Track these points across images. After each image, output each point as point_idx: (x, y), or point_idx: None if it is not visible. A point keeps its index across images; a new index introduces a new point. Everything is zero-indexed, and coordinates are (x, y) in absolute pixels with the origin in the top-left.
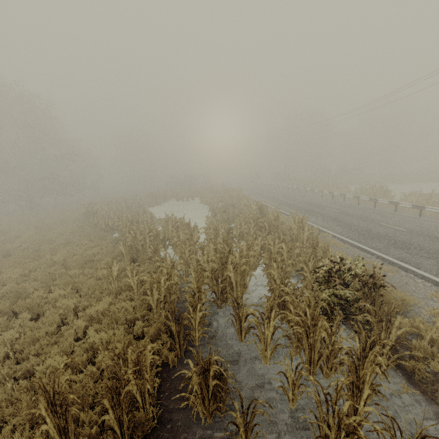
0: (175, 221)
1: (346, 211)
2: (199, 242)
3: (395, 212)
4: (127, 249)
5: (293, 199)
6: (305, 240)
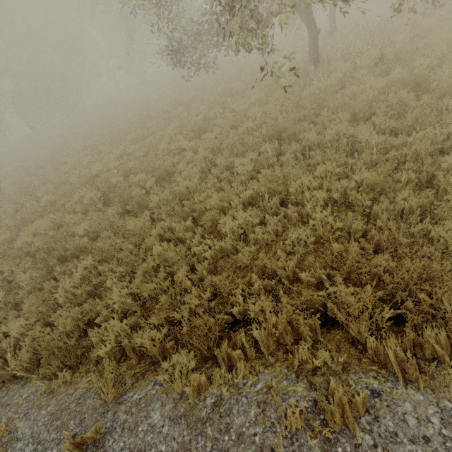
0: None
1: None
2: None
3: None
4: None
5: None
6: None
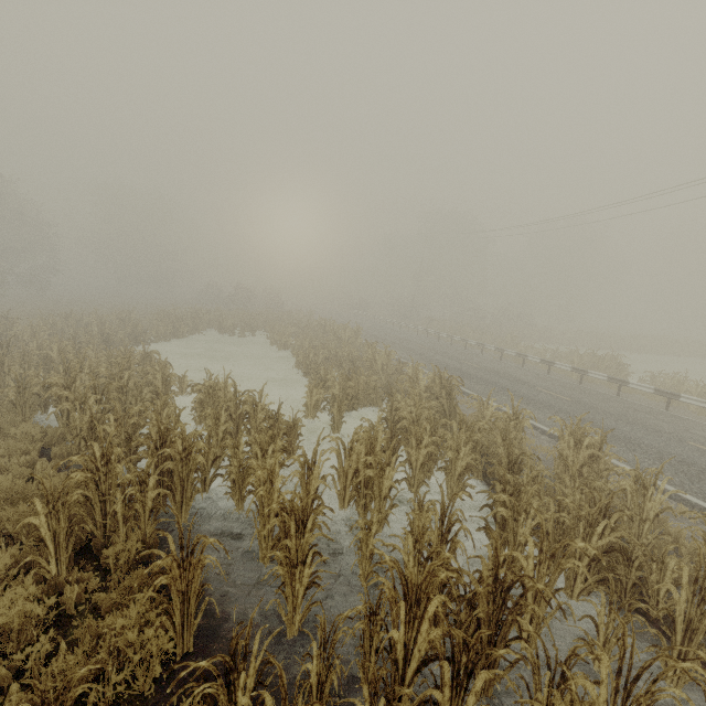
0: (234, 399)
1: (584, 401)
2: (407, 570)
3: (666, 411)
4: (61, 523)
5: (455, 359)
6: (653, 514)
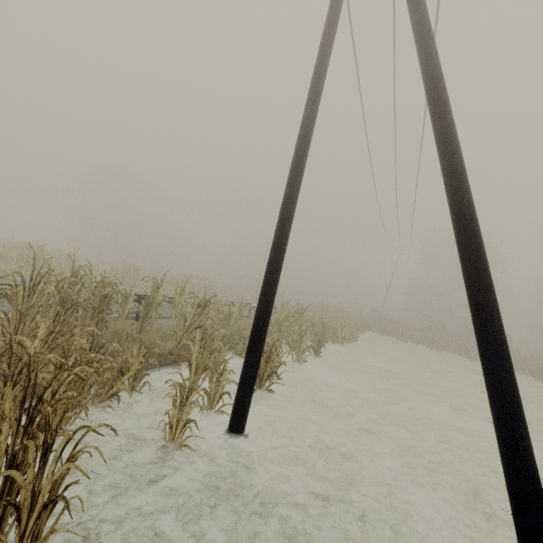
0: None
1: None
2: None
3: None
4: None
5: None
6: None
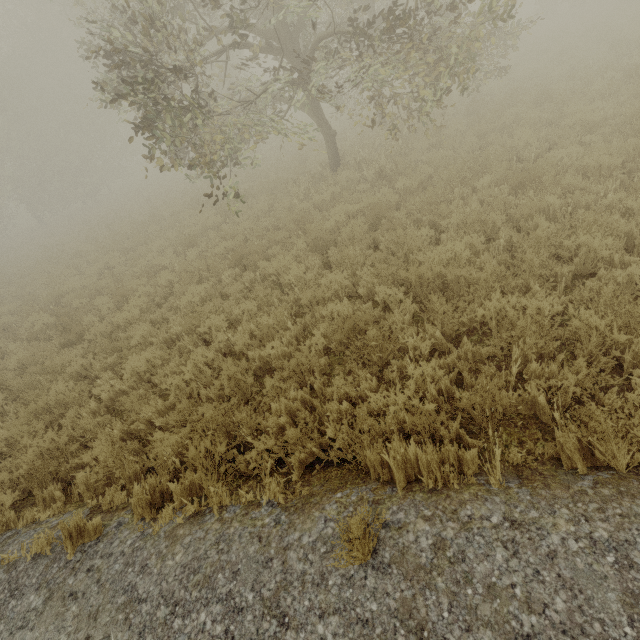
0: None
1: None
2: None
3: None
4: None
5: None
6: None
